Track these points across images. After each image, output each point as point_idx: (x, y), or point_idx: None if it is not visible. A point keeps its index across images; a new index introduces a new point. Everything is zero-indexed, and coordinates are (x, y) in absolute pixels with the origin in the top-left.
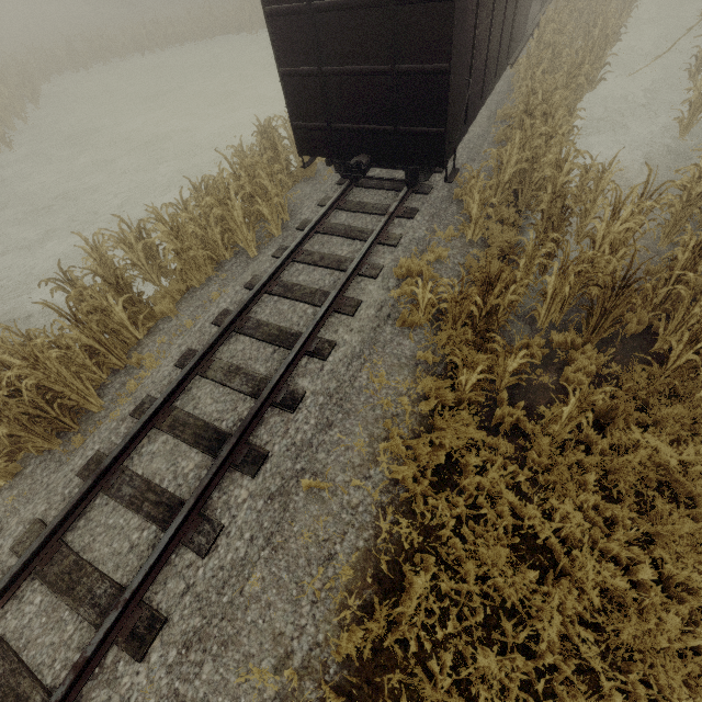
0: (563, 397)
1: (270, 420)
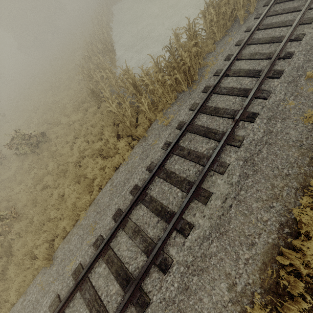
0: None
1: (279, 63)
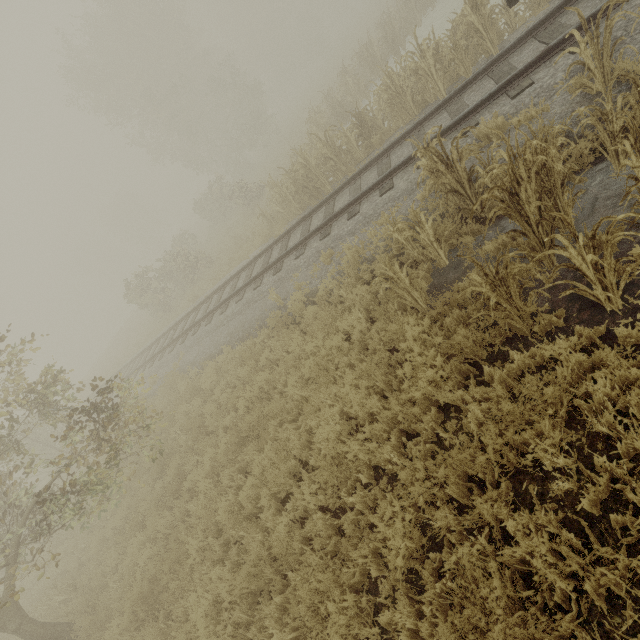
0: (414, 274)
1: (342, 220)
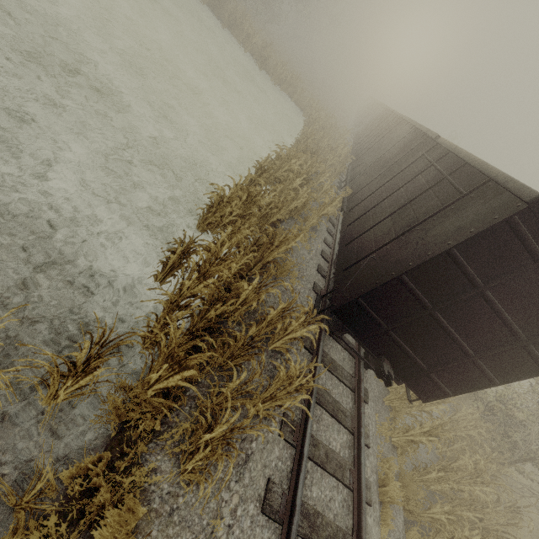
0: None
1: None
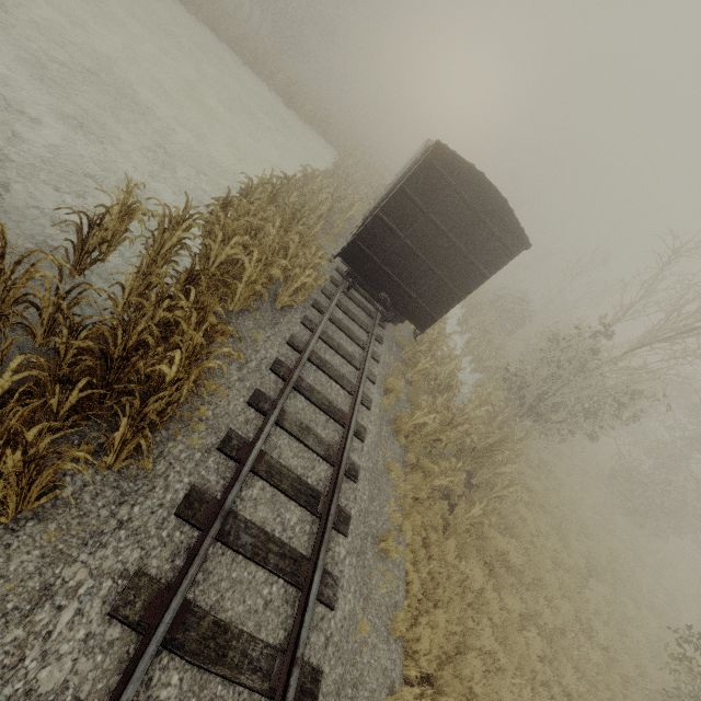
0: (469, 504)
1: (342, 485)
